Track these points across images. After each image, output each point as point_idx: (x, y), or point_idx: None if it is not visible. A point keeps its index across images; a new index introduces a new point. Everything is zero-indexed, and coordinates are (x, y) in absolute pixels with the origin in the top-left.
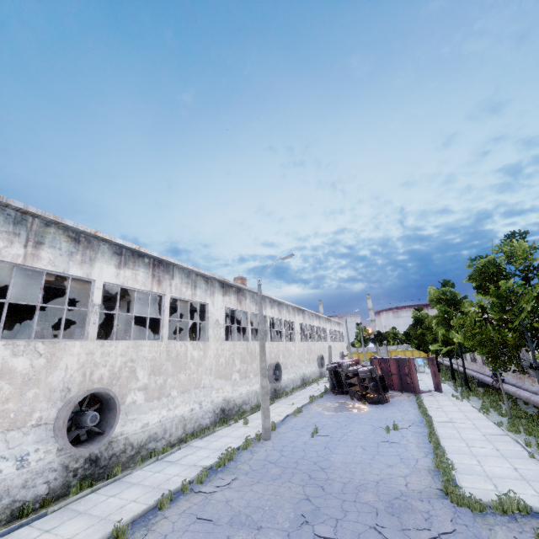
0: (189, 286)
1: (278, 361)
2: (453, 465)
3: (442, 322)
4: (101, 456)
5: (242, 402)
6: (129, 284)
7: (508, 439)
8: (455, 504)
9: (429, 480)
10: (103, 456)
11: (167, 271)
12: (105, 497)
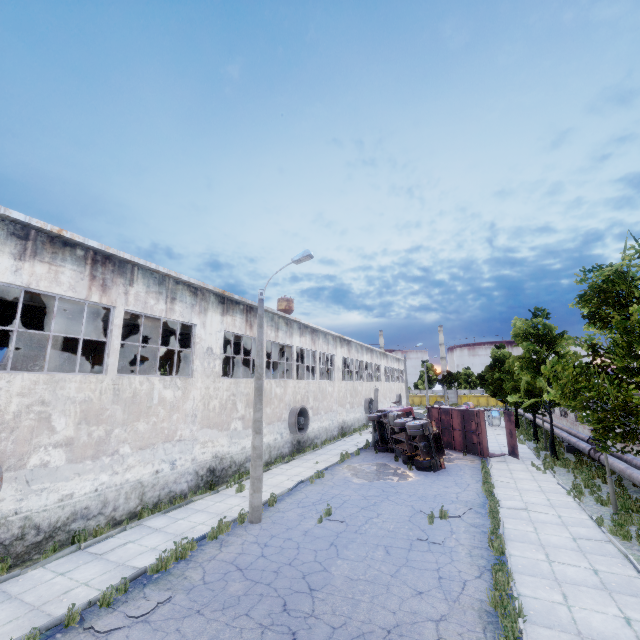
0: (161, 298)
1: (304, 406)
2: (522, 609)
3: (528, 366)
4: None
5: (244, 458)
6: (41, 286)
7: (612, 550)
8: None
9: (477, 635)
10: None
11: (120, 272)
12: None
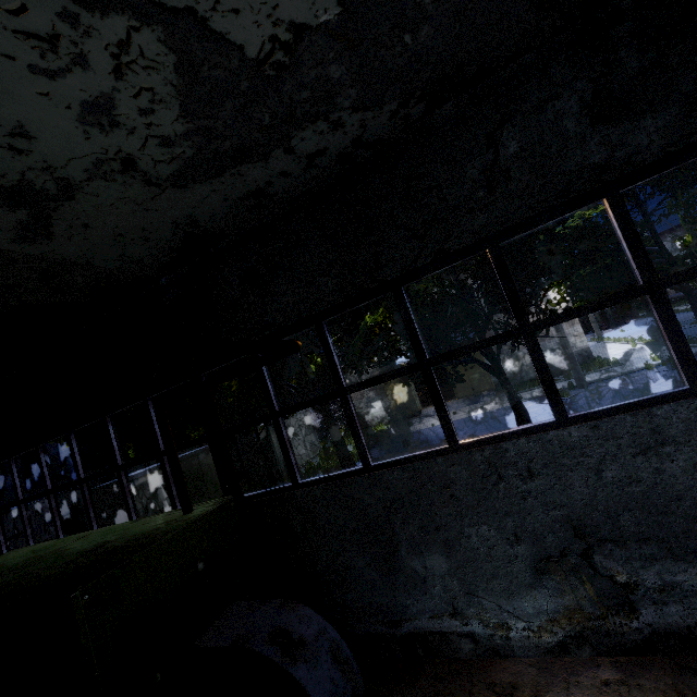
0: None
1: None
2: None
3: None
4: None
5: None
6: None
7: None
8: None
9: None
10: None
11: None
12: None
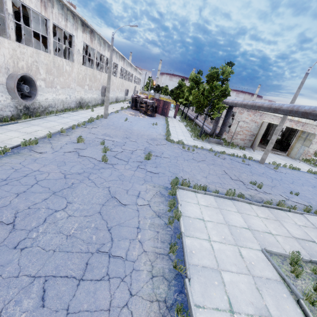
0: (63, 18)
1: None
2: (171, 134)
3: (189, 90)
4: (30, 107)
5: (88, 101)
6: (27, 2)
7: (188, 133)
8: (168, 141)
9: (163, 137)
10: (30, 107)
11: None
12: (42, 122)
